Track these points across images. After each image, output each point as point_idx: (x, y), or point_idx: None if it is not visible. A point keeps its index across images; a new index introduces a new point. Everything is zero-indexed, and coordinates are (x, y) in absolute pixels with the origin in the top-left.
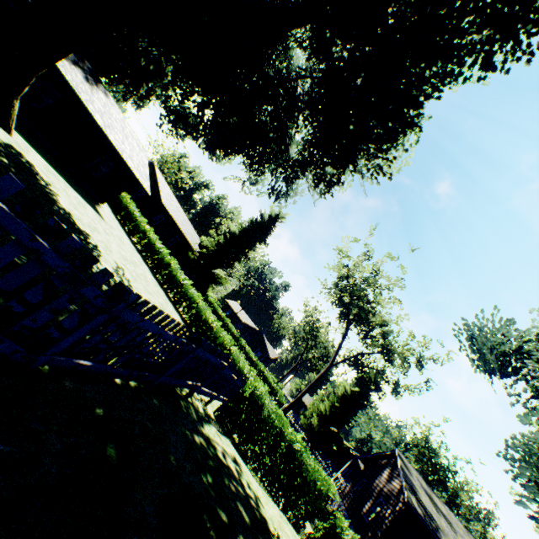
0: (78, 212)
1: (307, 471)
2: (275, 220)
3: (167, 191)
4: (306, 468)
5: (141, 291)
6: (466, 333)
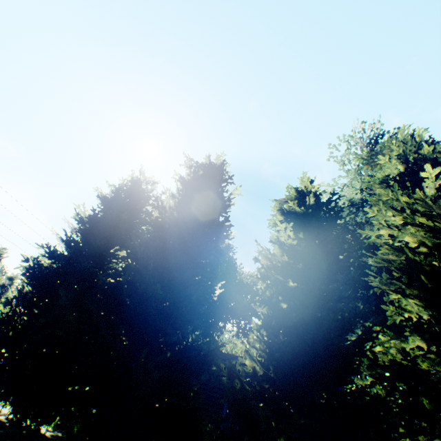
0: None
1: None
2: None
3: None
4: None
5: None
6: None
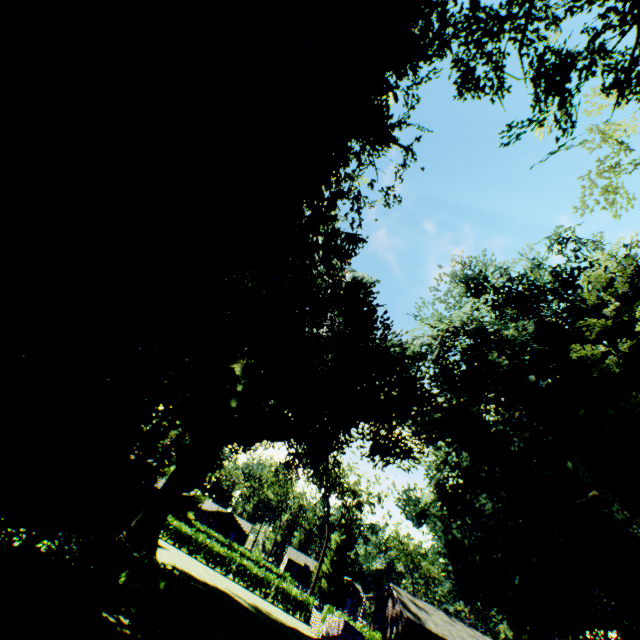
0: (193, 571)
1: (370, 638)
2: None
3: None
4: (369, 637)
5: (241, 594)
6: (401, 508)
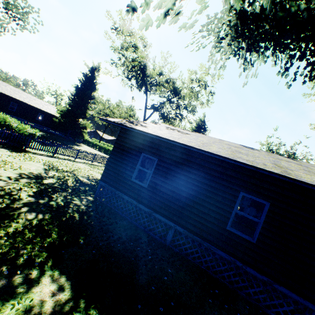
0: None
1: None
2: (93, 71)
3: (10, 89)
4: None
5: None
6: None
